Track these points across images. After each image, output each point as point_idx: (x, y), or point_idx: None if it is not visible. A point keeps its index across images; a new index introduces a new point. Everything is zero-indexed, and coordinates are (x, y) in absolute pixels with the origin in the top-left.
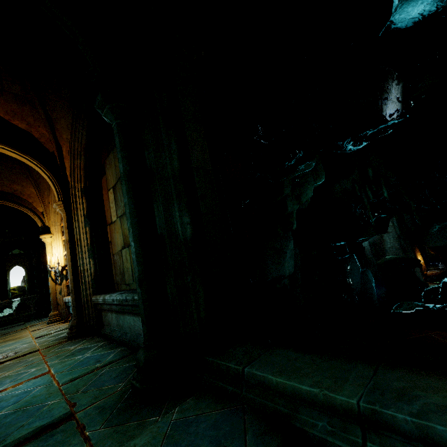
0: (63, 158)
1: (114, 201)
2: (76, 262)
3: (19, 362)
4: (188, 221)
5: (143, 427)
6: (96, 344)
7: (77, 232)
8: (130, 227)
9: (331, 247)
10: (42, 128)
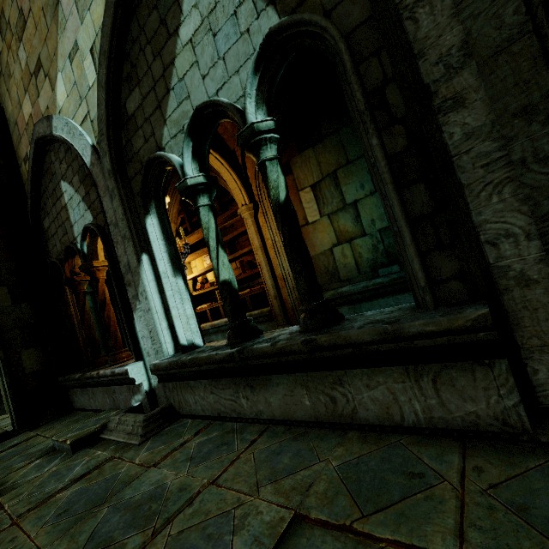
0: (243, 157)
1: (315, 200)
2: (271, 268)
3: None
4: None
5: None
6: None
7: (271, 236)
8: None
9: None
10: (228, 122)
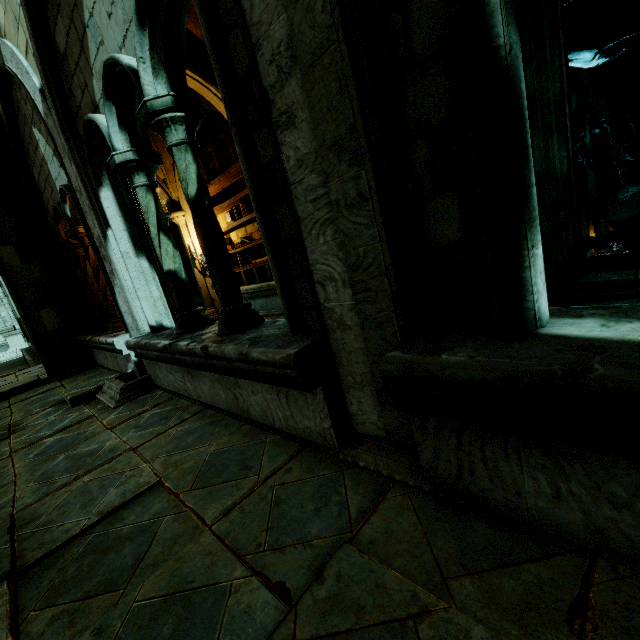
0: None
1: None
2: None
3: None
4: (565, 155)
5: None
6: None
7: None
8: None
9: None
10: None
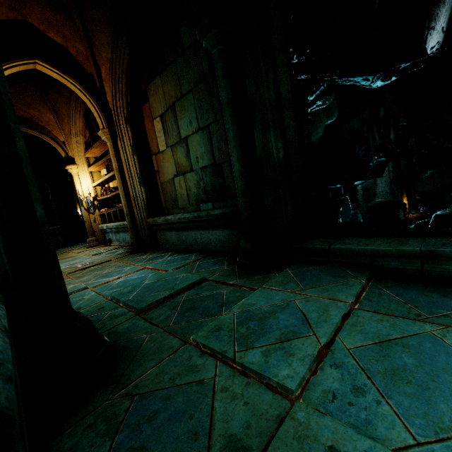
0: (102, 81)
1: (163, 130)
2: (127, 189)
3: (105, 266)
4: (281, 145)
5: (269, 278)
6: (165, 254)
7: (125, 160)
8: (235, 149)
9: (327, 190)
10: (79, 43)
